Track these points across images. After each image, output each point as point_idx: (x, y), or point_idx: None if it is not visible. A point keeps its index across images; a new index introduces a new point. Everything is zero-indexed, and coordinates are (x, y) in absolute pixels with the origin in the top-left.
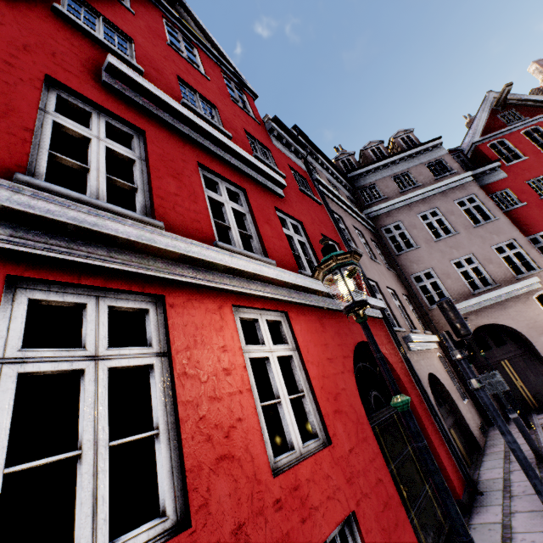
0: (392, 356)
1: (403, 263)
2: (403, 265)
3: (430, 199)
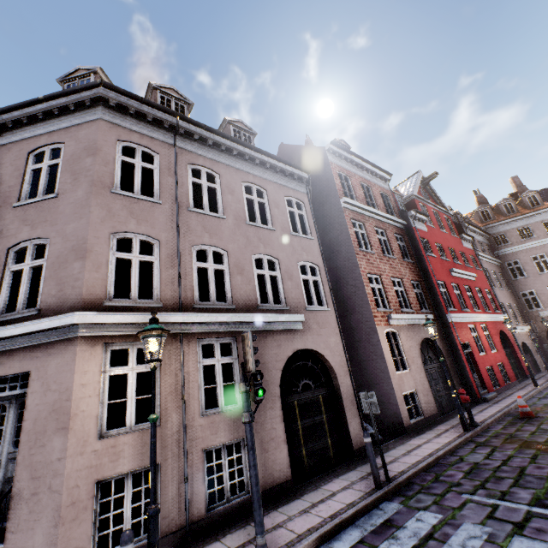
0: (508, 335)
1: (516, 285)
2: (516, 286)
3: (541, 247)
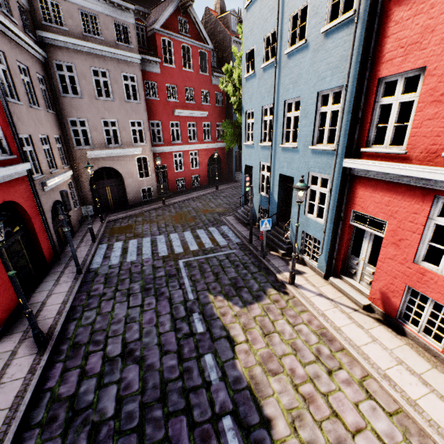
0: (27, 203)
1: (65, 105)
2: (65, 107)
3: (106, 60)
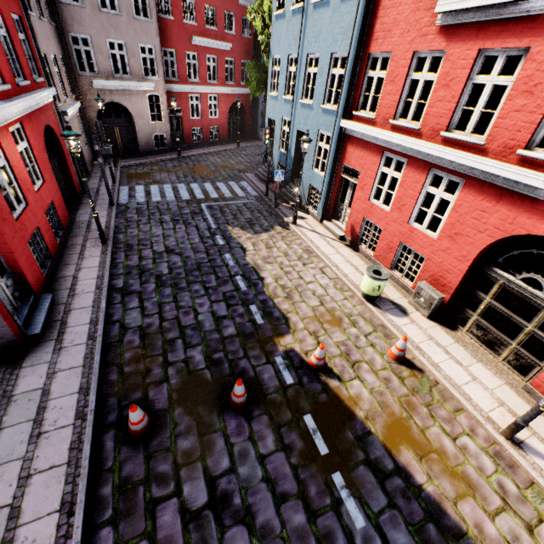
0: (58, 130)
1: (65, 16)
2: (65, 18)
3: None
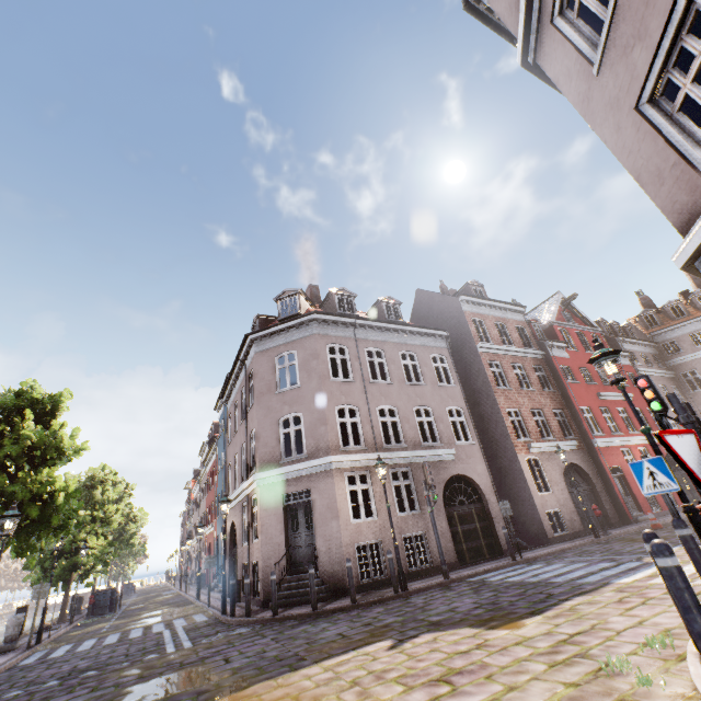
0: None
1: (696, 398)
2: (696, 399)
3: None
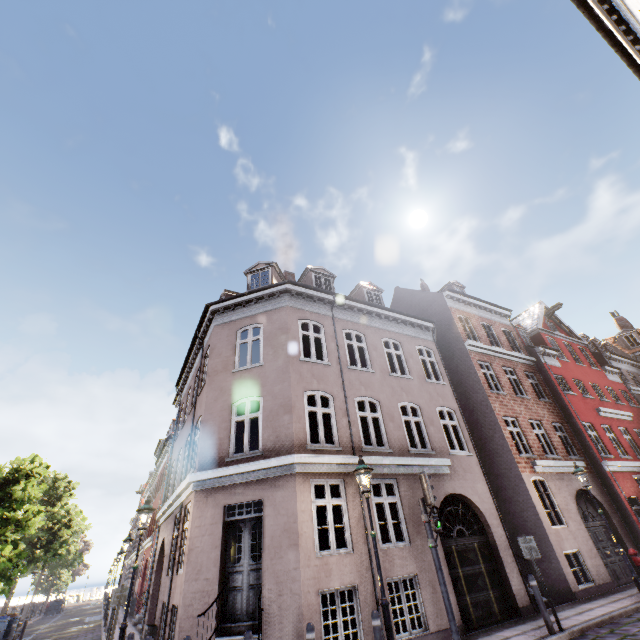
0: None
1: None
2: None
3: None
